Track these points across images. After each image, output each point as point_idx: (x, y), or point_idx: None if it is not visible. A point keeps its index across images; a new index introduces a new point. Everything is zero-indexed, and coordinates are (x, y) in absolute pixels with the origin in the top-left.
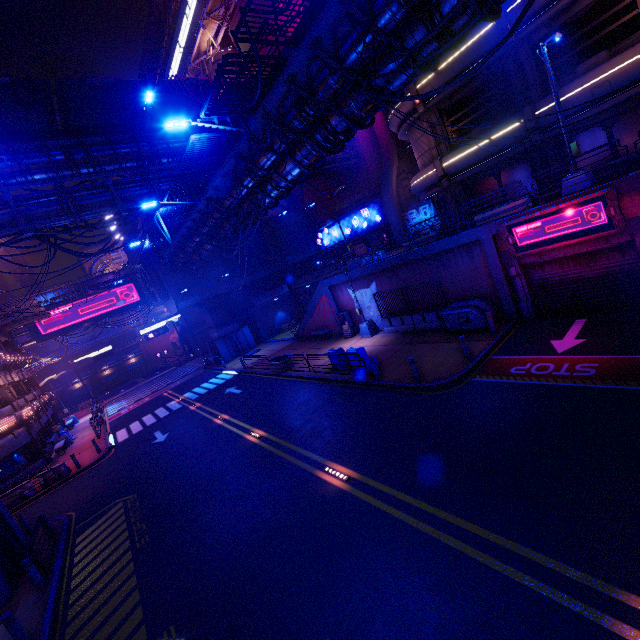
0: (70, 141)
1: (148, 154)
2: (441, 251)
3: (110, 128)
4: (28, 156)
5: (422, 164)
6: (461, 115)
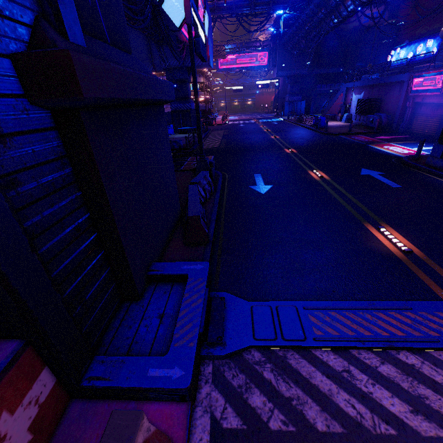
0: None
1: None
2: (392, 82)
3: None
4: None
5: None
6: None
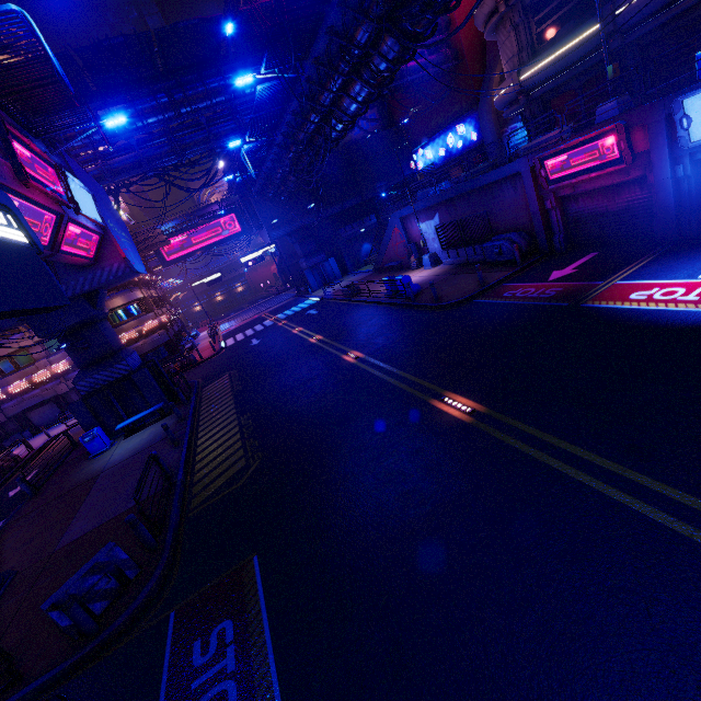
0: (170, 83)
1: (233, 87)
2: (491, 183)
3: (200, 64)
4: (142, 102)
5: (506, 74)
6: (548, 12)
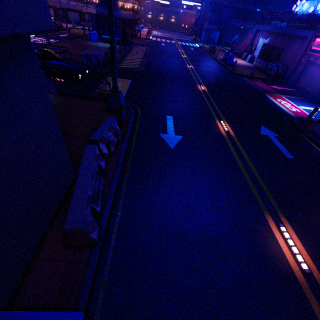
0: None
1: None
2: (297, 36)
3: None
4: None
5: None
6: None
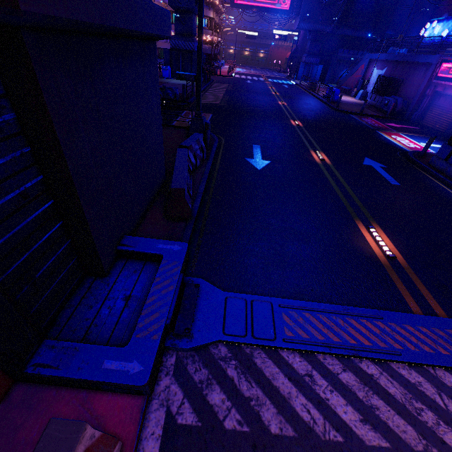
0: None
1: None
2: (419, 63)
3: None
4: None
5: None
6: None
